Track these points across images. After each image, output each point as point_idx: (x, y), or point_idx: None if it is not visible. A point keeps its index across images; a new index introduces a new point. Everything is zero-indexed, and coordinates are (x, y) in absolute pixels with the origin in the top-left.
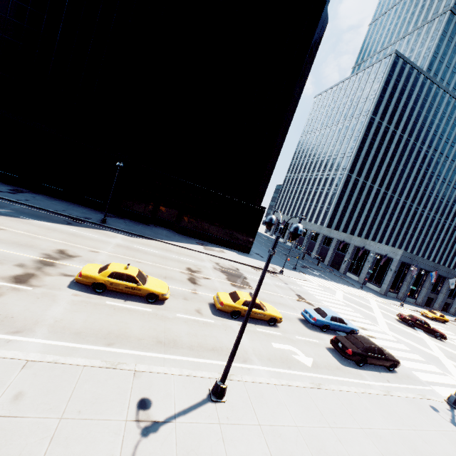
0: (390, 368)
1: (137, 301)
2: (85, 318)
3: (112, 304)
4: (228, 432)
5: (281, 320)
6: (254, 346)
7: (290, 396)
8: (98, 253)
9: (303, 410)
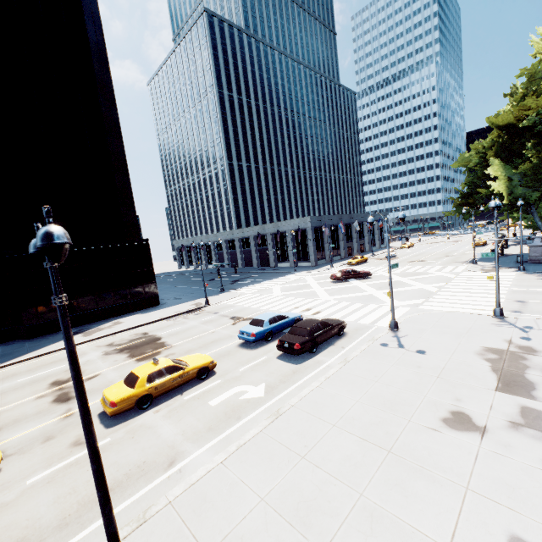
0: (340, 334)
1: None
2: None
3: None
4: None
5: (213, 364)
6: (183, 428)
7: (245, 461)
8: None
9: (266, 464)
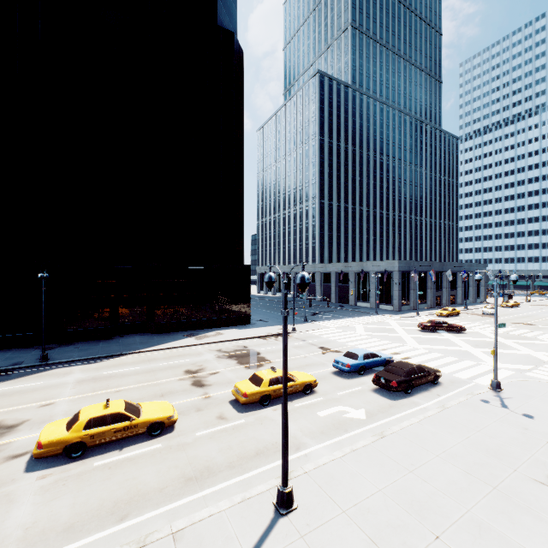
0: (434, 382)
1: (137, 443)
2: (71, 502)
3: (104, 463)
4: (315, 541)
5: (316, 383)
6: (300, 427)
7: (360, 461)
8: (54, 404)
9: (379, 468)
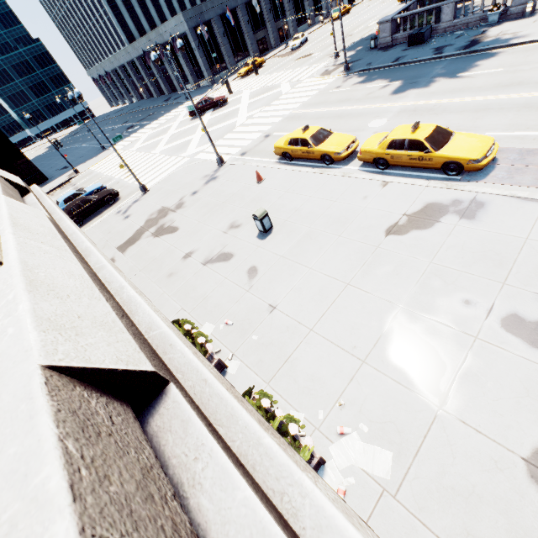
0: (111, 203)
1: None
2: None
3: None
4: None
5: None
6: None
7: None
8: None
9: None
